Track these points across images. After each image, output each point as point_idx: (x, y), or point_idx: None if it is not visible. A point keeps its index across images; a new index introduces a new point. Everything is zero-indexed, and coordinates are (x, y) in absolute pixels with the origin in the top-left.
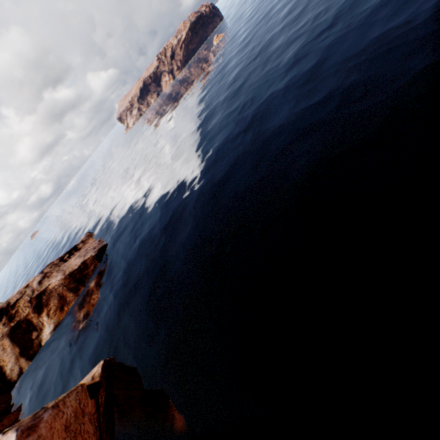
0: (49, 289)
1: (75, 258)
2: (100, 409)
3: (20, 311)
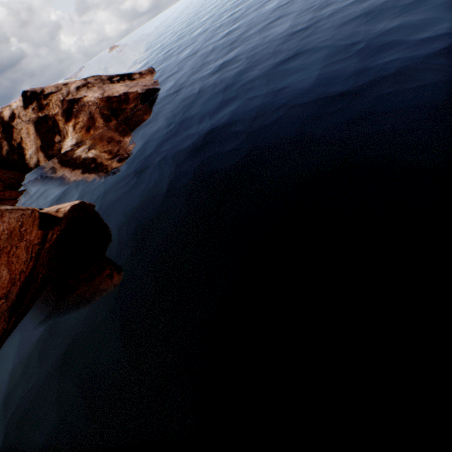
0: (83, 102)
1: (122, 85)
2: (45, 244)
3: (50, 106)
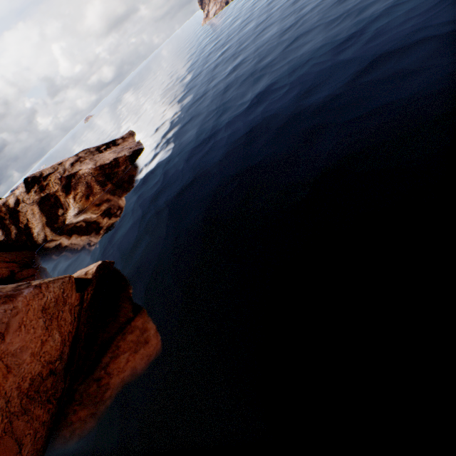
0: (79, 175)
1: (110, 152)
2: (83, 304)
3: (50, 185)
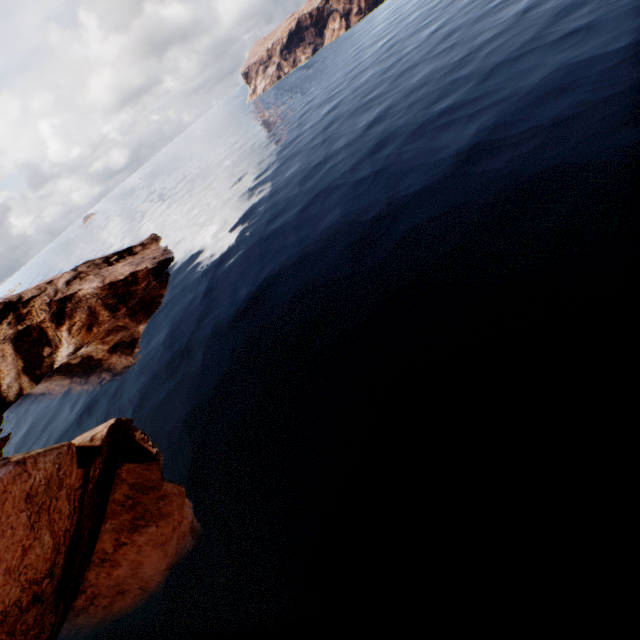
0: (78, 297)
1: (125, 264)
2: (88, 485)
3: (33, 314)
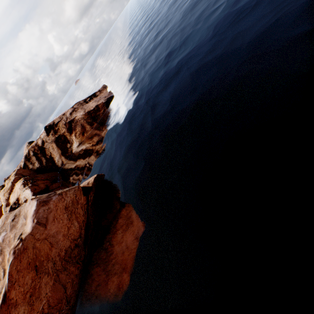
0: (76, 120)
1: (93, 102)
2: (89, 203)
3: (60, 129)
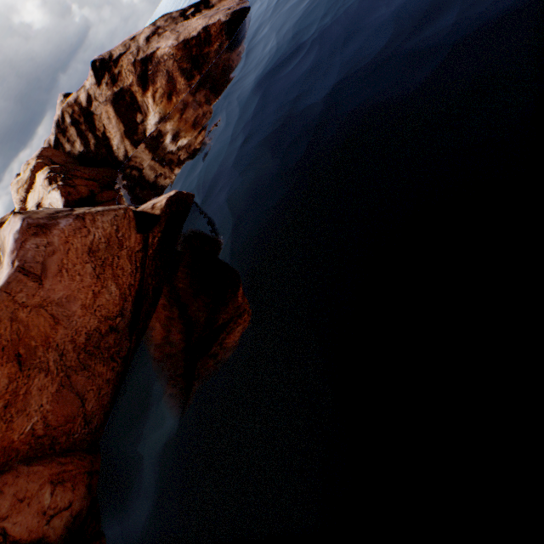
0: (157, 58)
1: (199, 17)
2: (147, 250)
3: (123, 75)
